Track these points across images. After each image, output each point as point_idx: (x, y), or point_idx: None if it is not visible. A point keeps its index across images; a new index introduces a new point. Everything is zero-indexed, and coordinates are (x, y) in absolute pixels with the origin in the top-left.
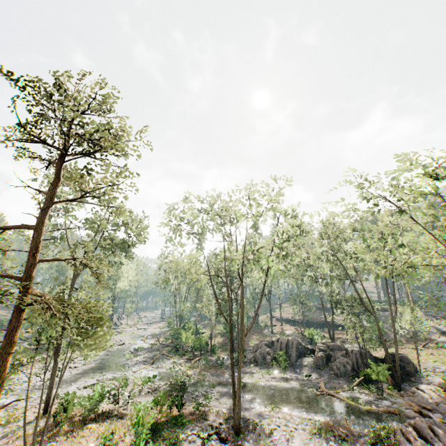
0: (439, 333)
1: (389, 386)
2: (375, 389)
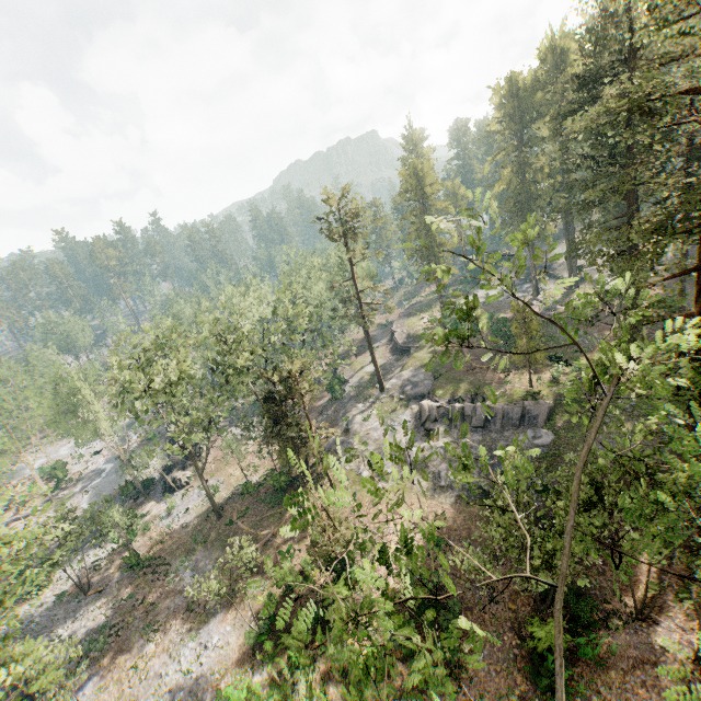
0: (344, 430)
1: (138, 496)
2: (125, 497)
